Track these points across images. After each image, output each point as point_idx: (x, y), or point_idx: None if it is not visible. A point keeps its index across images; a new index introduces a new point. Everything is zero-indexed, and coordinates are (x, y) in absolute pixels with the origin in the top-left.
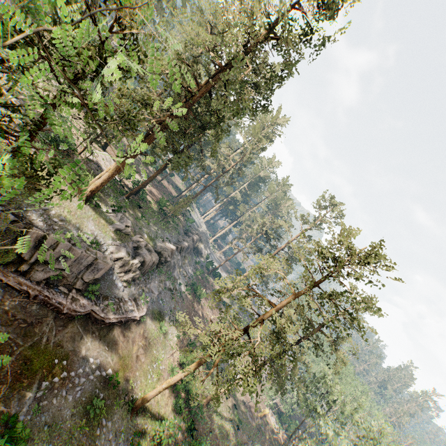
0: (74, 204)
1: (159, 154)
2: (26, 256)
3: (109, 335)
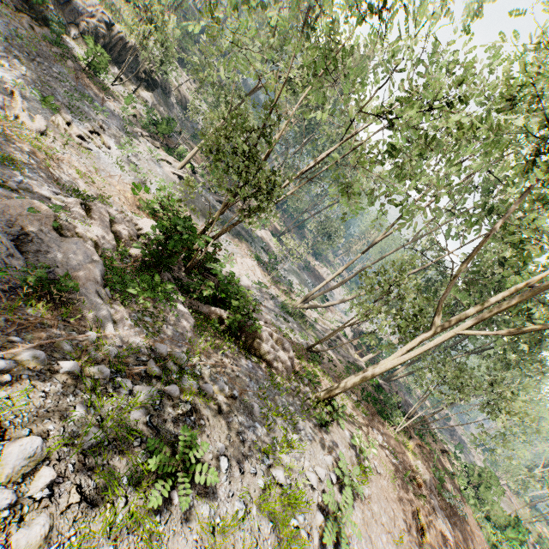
0: None
1: None
2: None
3: None
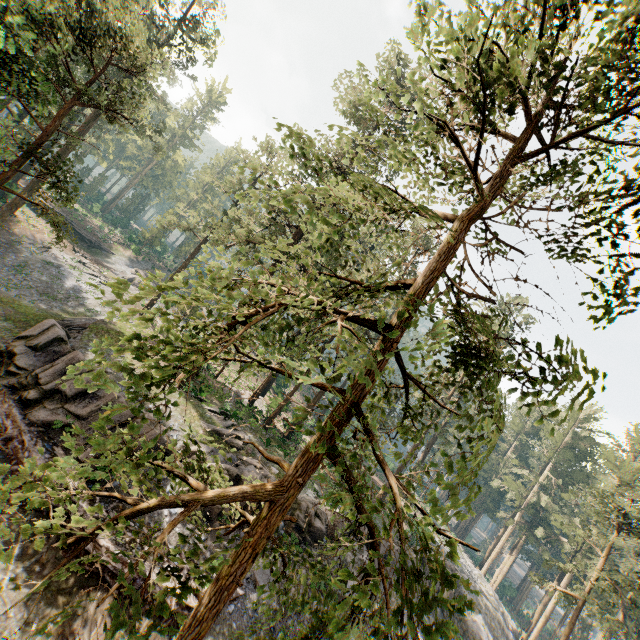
0: None
1: None
2: (45, 378)
3: (72, 599)
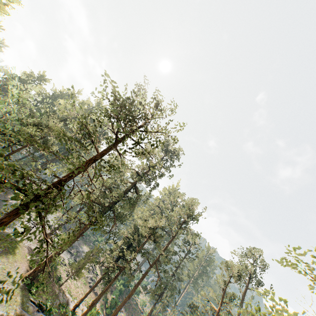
0: (14, 272)
1: (118, 278)
2: None
3: None
